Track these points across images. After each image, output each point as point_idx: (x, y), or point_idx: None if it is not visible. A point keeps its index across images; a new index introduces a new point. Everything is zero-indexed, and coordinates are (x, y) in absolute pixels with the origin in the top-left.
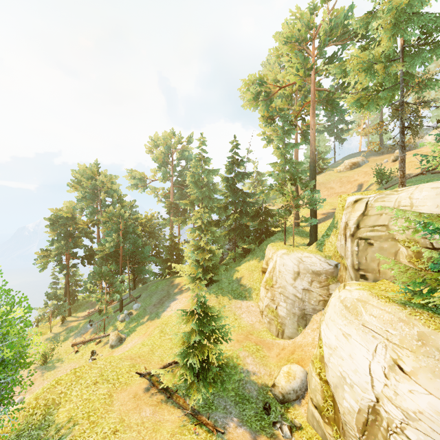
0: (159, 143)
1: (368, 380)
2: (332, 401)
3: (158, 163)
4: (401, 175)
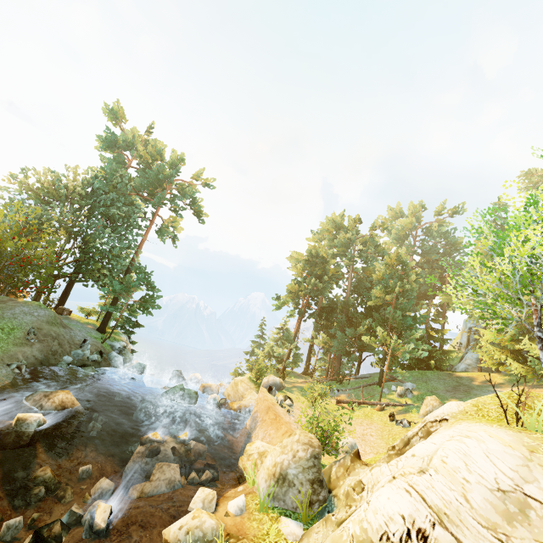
0: (401, 214)
1: None
2: None
3: (396, 235)
4: None
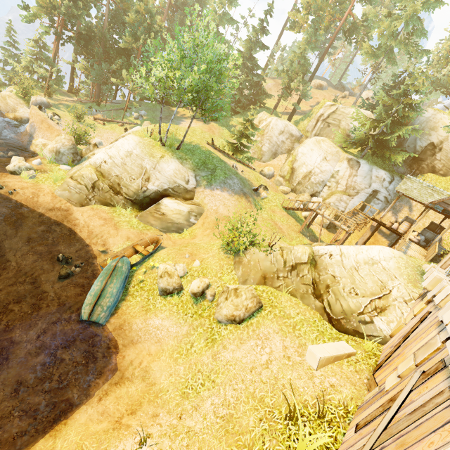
0: None
1: (313, 163)
2: (290, 175)
3: None
4: (355, 102)
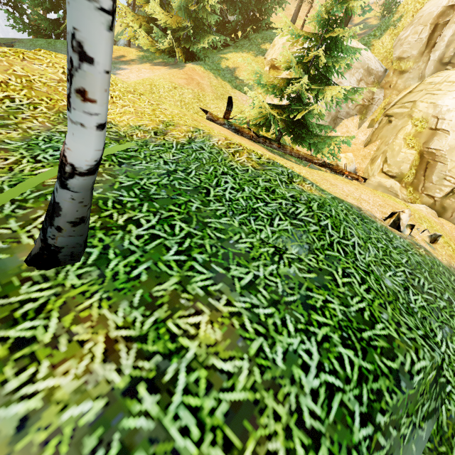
0: None
1: None
2: (415, 170)
3: None
4: None
